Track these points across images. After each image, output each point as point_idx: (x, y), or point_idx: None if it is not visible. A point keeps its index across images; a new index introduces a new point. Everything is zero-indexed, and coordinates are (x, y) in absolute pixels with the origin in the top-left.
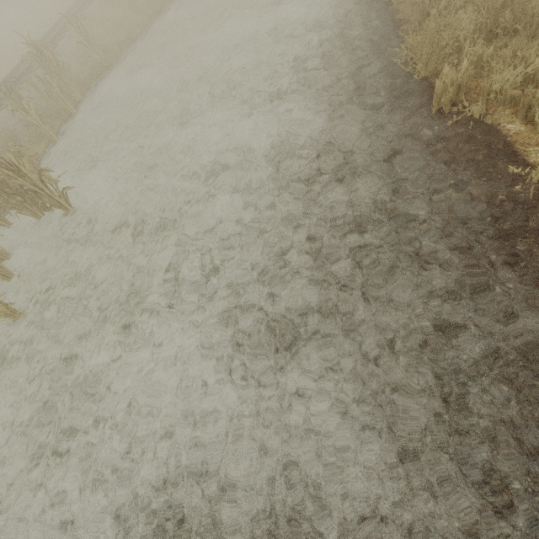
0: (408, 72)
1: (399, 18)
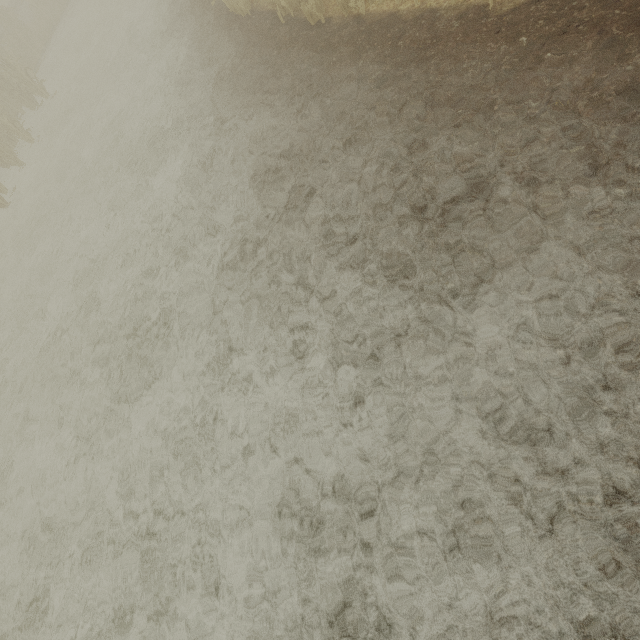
0: None
1: None
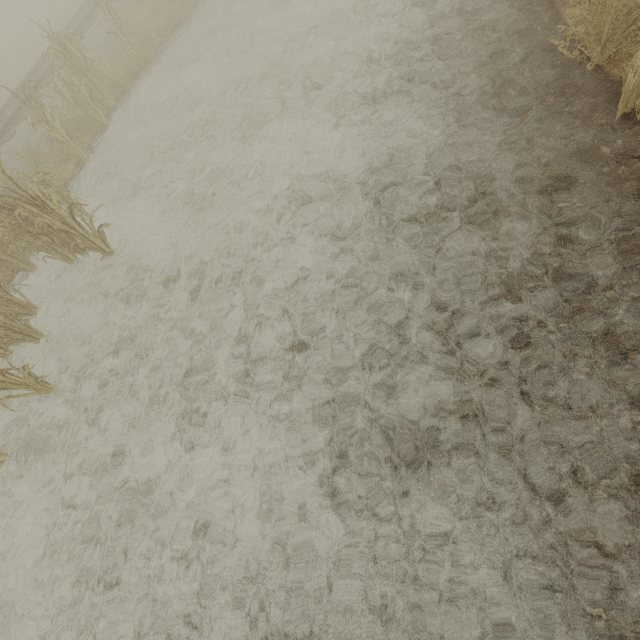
0: (569, 60)
1: None
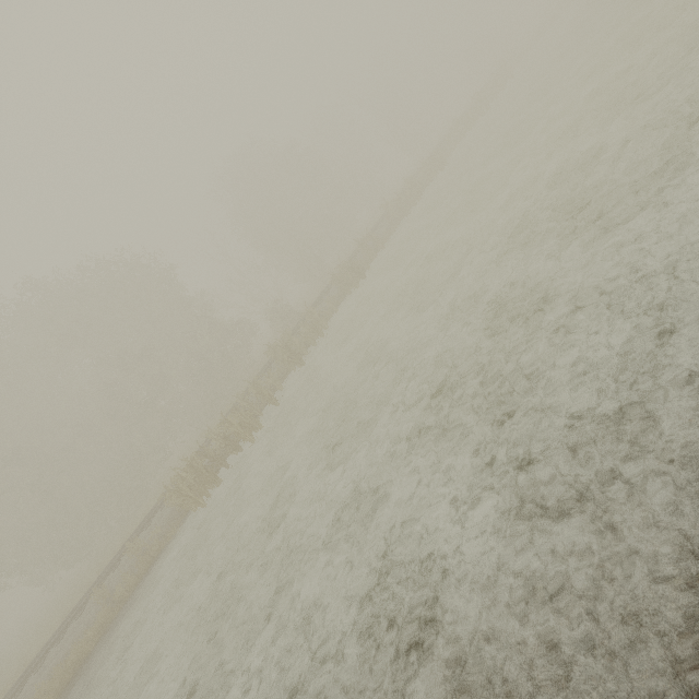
0: None
1: None
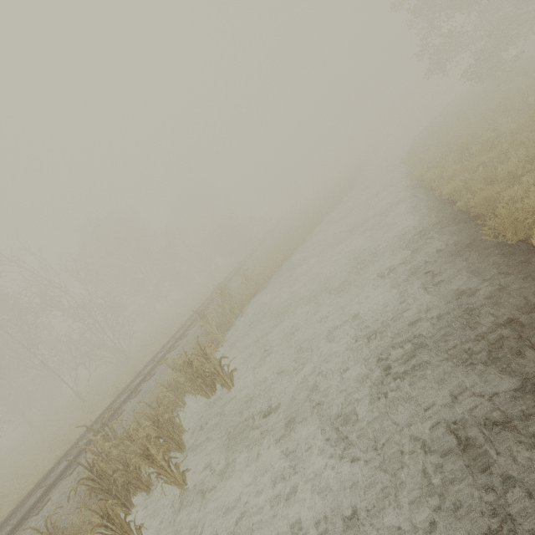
0: (501, 242)
1: (473, 216)
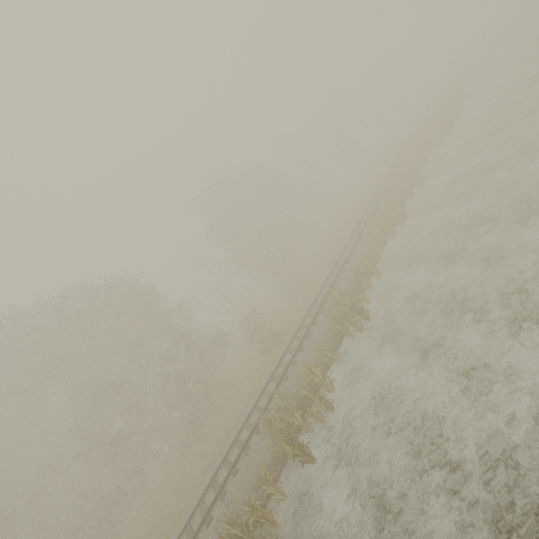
0: None
1: None
